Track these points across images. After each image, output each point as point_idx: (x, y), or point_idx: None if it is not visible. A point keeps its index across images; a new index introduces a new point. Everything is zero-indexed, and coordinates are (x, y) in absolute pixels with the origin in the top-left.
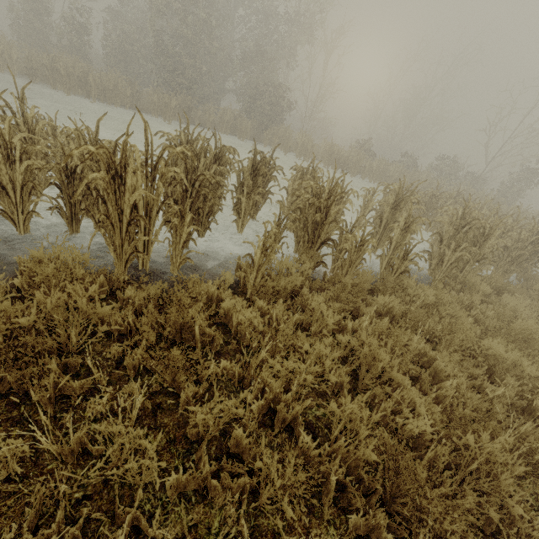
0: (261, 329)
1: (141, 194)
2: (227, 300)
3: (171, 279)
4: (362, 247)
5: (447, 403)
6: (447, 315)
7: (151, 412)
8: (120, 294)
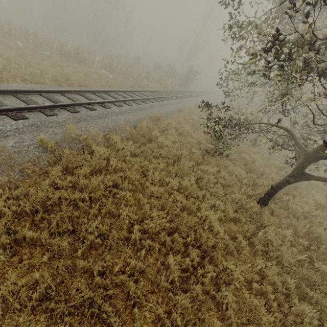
0: None
1: None
2: None
3: None
4: None
5: None
6: None
7: None
8: None
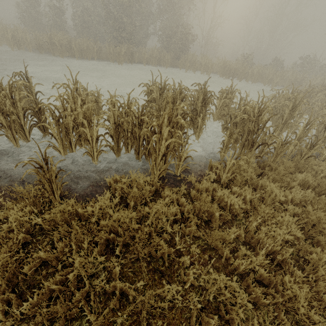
0: (243, 207)
1: (172, 140)
2: (219, 190)
3: (178, 178)
4: (285, 145)
5: None
6: None
7: (208, 260)
8: (163, 194)
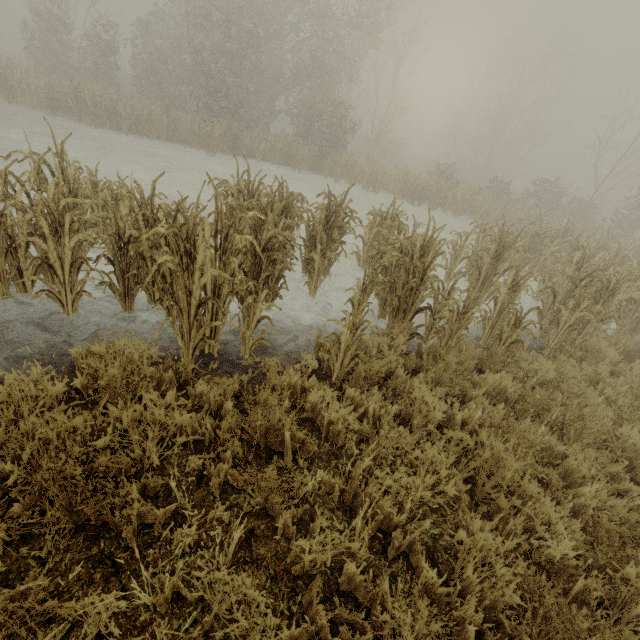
0: (357, 428)
1: (214, 274)
2: (314, 391)
3: (243, 363)
4: (465, 315)
5: (588, 516)
6: (572, 395)
7: (244, 541)
8: (190, 389)
